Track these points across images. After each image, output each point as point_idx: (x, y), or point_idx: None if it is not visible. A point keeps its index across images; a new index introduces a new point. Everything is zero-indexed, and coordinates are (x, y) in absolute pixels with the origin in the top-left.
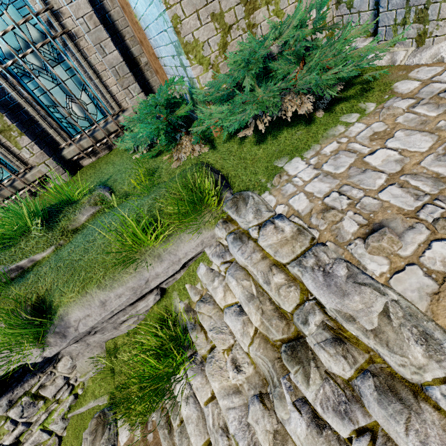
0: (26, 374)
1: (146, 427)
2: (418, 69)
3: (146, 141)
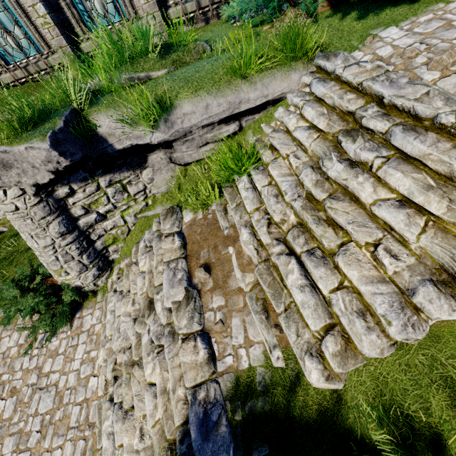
0: (124, 166)
1: (207, 212)
2: None
3: (253, 7)
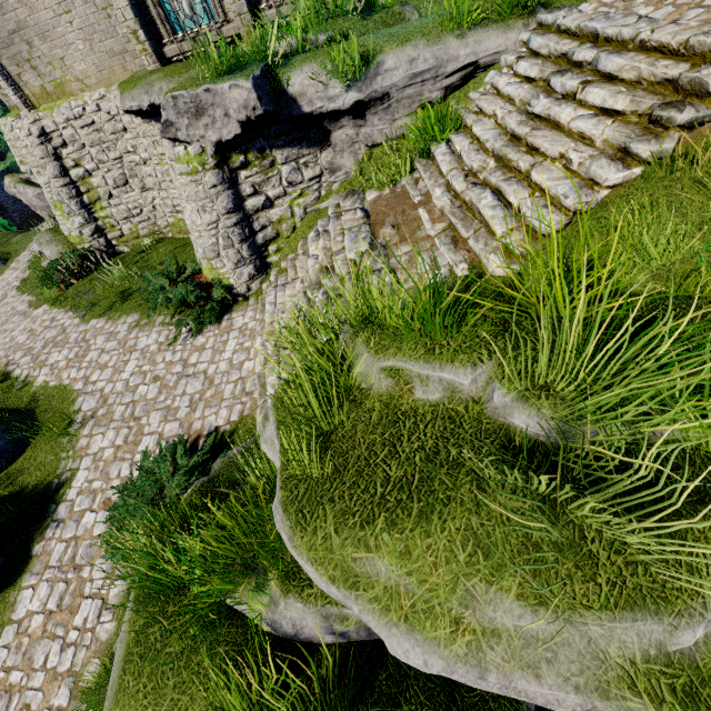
0: (305, 141)
1: (395, 187)
2: None
3: None
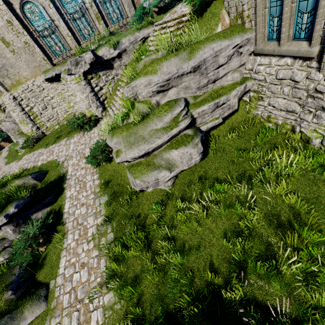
0: (107, 68)
1: None
2: None
3: (136, 20)
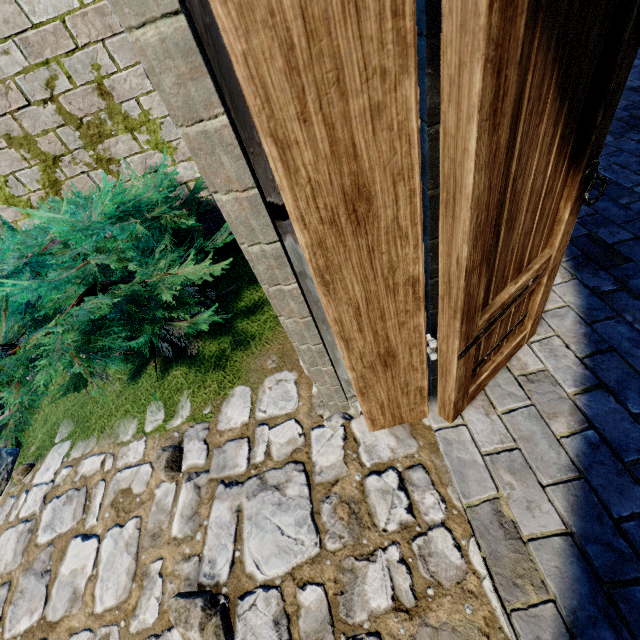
0: None
1: None
2: (286, 374)
3: None
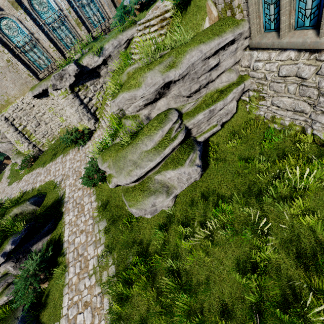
0: (93, 78)
1: None
2: None
3: (118, 21)
